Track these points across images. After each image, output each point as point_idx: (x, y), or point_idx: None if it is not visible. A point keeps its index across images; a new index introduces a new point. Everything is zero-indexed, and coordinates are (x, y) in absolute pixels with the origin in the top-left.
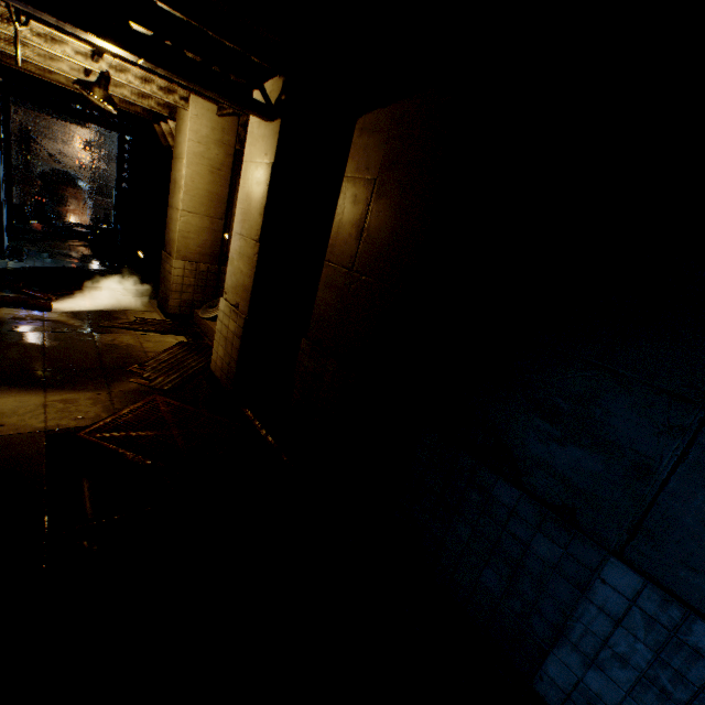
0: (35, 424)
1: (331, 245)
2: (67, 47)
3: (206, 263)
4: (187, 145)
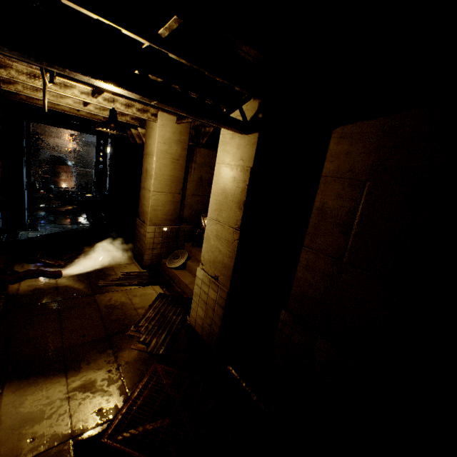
0: (62, 430)
1: (309, 233)
2: (75, 90)
3: (169, 226)
4: (156, 146)
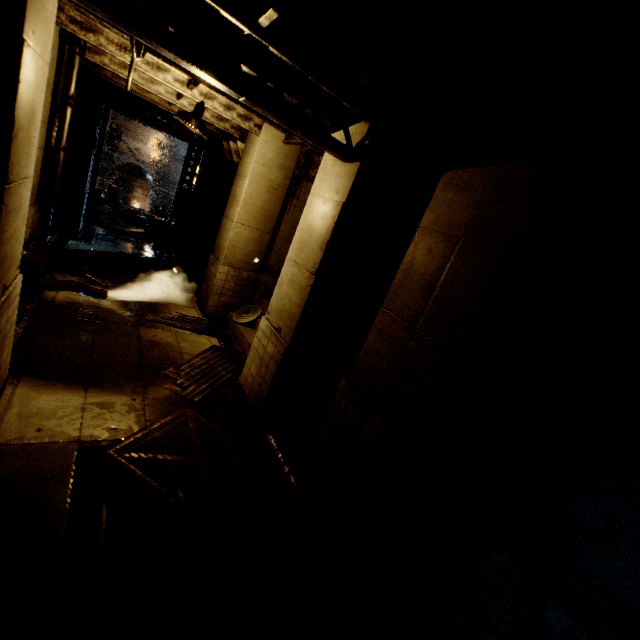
0: (70, 432)
1: (391, 292)
2: (169, 75)
3: (248, 271)
4: (252, 166)
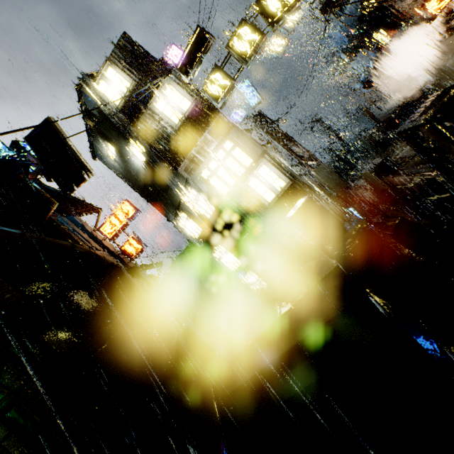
0: None
1: None
2: None
3: None
4: None
